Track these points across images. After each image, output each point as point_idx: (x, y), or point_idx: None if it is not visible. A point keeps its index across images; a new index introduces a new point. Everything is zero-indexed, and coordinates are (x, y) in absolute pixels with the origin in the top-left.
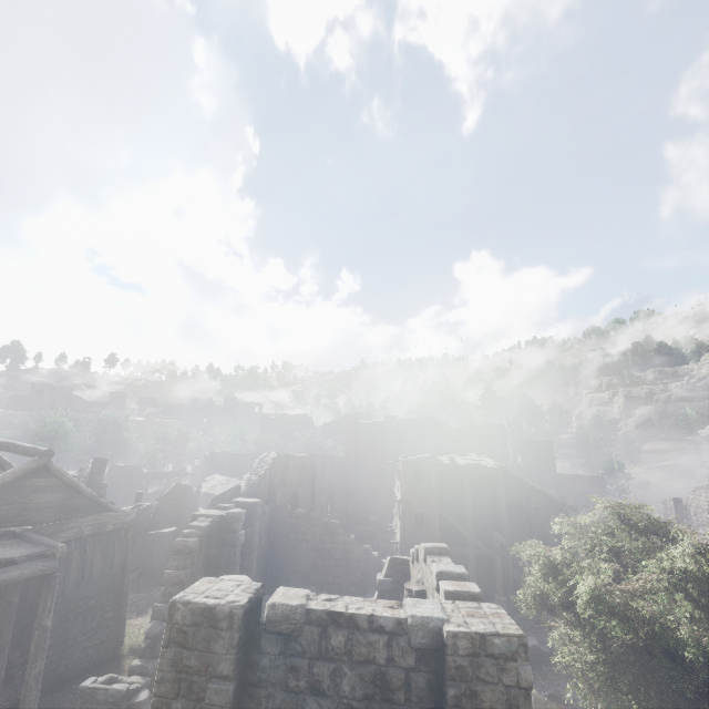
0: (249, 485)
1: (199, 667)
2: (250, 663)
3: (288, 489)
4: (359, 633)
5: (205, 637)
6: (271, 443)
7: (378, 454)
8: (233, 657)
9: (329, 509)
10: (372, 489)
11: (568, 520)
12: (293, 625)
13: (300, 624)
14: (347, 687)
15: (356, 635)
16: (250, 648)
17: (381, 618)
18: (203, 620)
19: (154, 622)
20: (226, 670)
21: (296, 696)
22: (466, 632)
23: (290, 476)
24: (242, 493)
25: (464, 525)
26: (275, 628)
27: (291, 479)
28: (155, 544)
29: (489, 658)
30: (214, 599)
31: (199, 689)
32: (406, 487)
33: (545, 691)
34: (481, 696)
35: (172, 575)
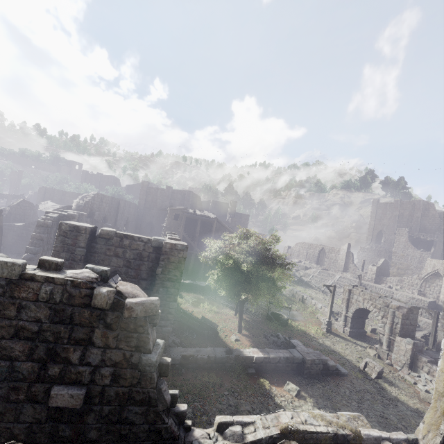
0: (78, 206)
1: (72, 244)
2: (92, 246)
3: (101, 213)
4: (134, 241)
5: (75, 235)
6: (89, 190)
7: (158, 206)
8: (86, 242)
9: (125, 230)
10: (152, 225)
11: (229, 235)
12: (110, 236)
13: (113, 236)
14: (128, 255)
15: (133, 242)
16: (92, 242)
17: (143, 238)
18: (74, 230)
19: (27, 253)
20: (83, 245)
21: (109, 257)
22: (170, 242)
23: (104, 207)
24: (73, 209)
25: (193, 241)
26: (103, 236)
27: (104, 208)
28: (10, 231)
29: (175, 250)
30: (78, 224)
31: (72, 250)
32: (169, 221)
33: (207, 298)
34: (171, 259)
35: (36, 235)
